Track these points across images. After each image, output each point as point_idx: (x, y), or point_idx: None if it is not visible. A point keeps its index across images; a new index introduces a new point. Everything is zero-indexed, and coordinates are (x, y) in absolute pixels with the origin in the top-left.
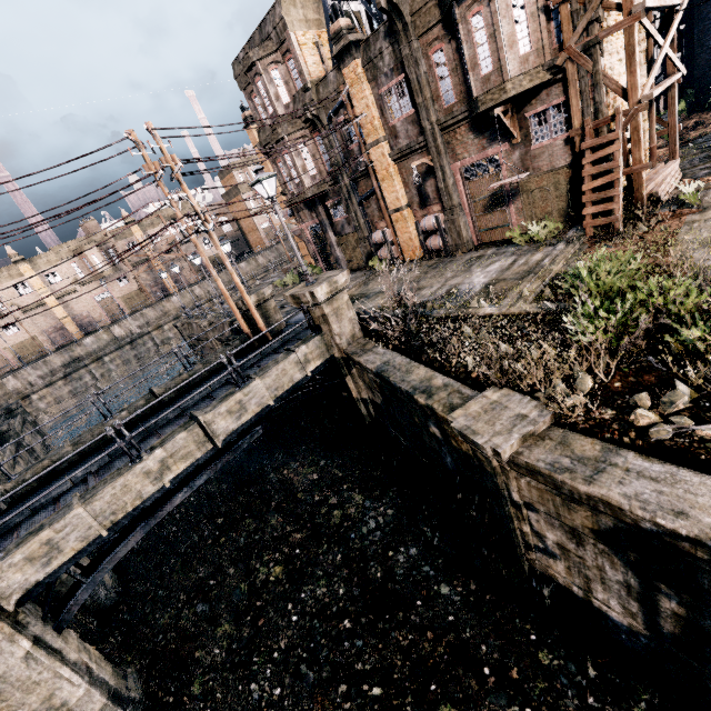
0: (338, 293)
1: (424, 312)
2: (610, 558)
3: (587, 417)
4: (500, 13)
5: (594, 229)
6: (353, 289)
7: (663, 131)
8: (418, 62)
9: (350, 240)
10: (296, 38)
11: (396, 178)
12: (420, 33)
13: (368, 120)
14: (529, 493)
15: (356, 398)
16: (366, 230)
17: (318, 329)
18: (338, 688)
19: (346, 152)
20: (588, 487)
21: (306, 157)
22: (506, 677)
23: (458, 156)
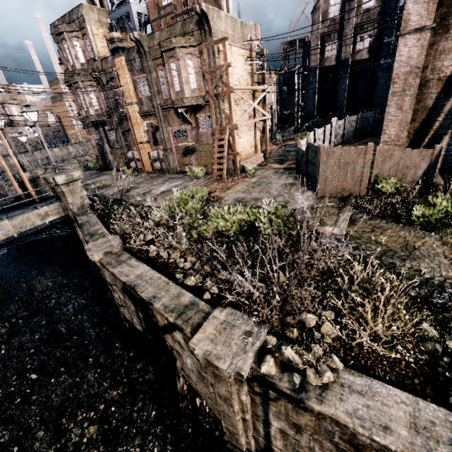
0: (74, 181)
1: (126, 200)
2: (130, 300)
3: (139, 248)
4: (182, 67)
5: (218, 176)
6: (108, 181)
7: (264, 139)
8: (151, 72)
9: (118, 152)
10: (91, 29)
11: (141, 125)
12: (153, 58)
13: (127, 90)
14: (110, 277)
15: (82, 240)
16: (126, 149)
17: (59, 199)
18: (13, 377)
19: (116, 102)
20: (112, 269)
21: (92, 97)
22: (97, 360)
23: (170, 124)
